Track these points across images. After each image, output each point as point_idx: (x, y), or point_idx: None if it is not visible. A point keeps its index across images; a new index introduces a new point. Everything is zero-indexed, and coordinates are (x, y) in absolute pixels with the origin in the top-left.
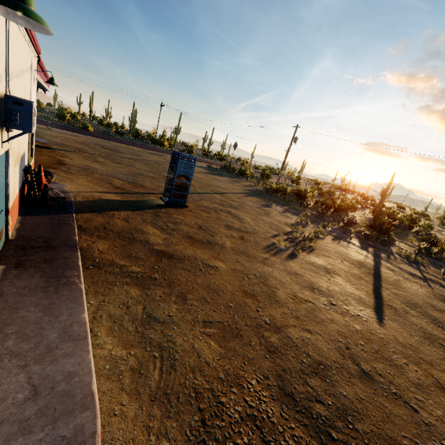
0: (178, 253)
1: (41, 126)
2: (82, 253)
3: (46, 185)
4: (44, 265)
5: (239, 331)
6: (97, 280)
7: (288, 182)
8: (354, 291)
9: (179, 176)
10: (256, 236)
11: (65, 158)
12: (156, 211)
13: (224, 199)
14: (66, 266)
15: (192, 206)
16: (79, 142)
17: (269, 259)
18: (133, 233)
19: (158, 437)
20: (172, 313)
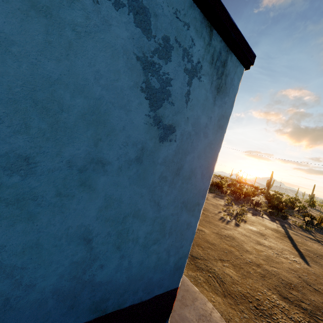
0: None
1: None
2: None
3: None
4: None
5: (240, 265)
6: None
7: None
8: (283, 246)
9: None
10: (210, 212)
11: None
12: None
13: None
14: None
15: None
16: None
17: (226, 226)
18: None
19: (240, 312)
20: (201, 254)
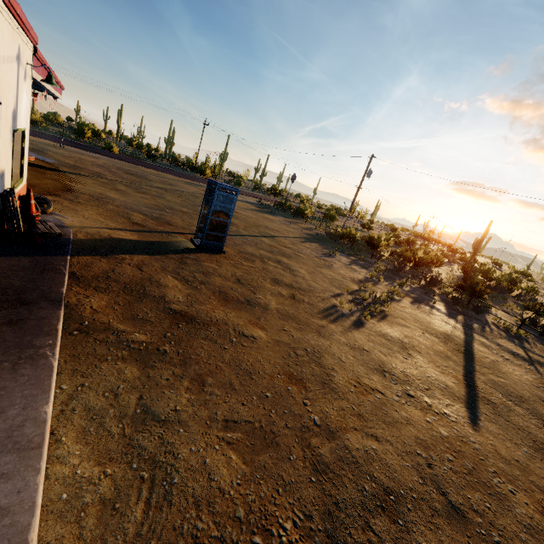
0: (203, 315)
1: (52, 143)
2: (67, 311)
3: (34, 216)
4: (5, 329)
5: (275, 436)
6: (80, 352)
7: (358, 226)
8: (439, 377)
9: (215, 212)
10: (312, 295)
11: (75, 183)
12: (182, 256)
13: (275, 244)
14: (38, 331)
15: (231, 251)
16: (98, 164)
17: (326, 328)
18: (146, 286)
19: None
20: (180, 406)
